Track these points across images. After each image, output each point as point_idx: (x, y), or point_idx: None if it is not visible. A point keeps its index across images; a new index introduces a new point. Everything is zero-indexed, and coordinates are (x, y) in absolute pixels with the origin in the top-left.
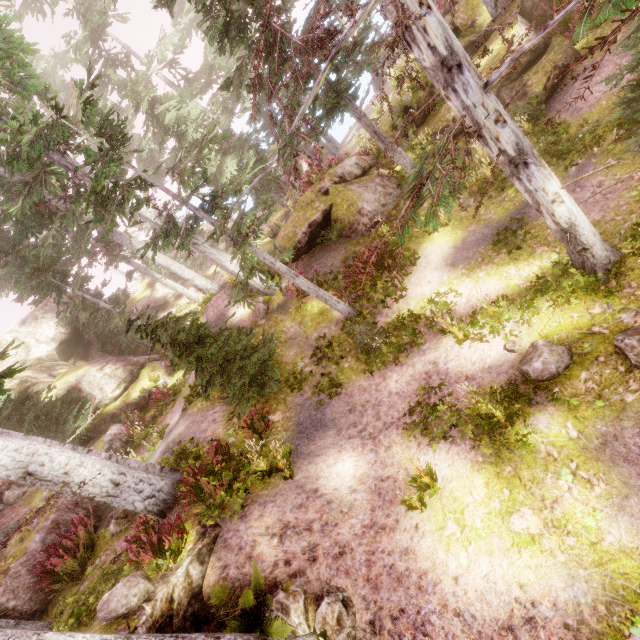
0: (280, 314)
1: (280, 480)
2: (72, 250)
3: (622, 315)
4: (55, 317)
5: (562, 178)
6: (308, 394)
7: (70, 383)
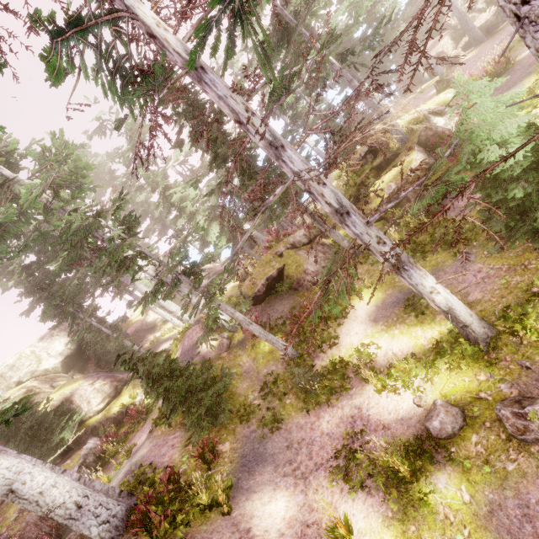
0: (239, 349)
1: (219, 515)
2: (91, 283)
3: (501, 385)
4: (67, 335)
5: (453, 261)
6: (254, 426)
7: (65, 395)
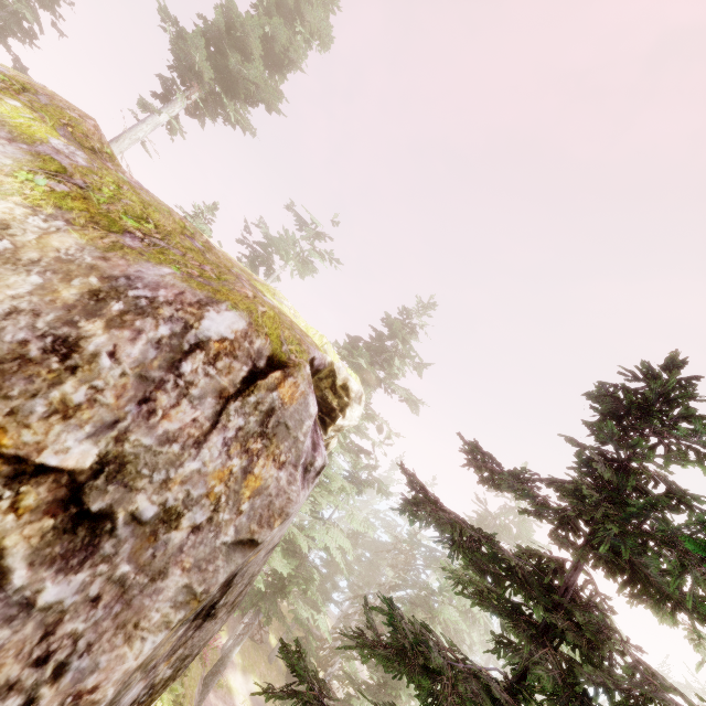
0: None
1: None
2: None
3: None
4: None
5: None
6: None
7: None
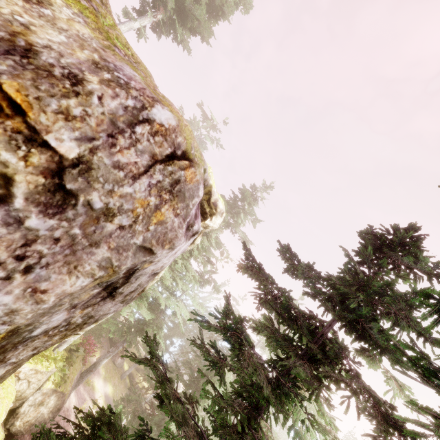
0: None
1: None
2: None
3: None
4: None
5: None
6: None
7: None
